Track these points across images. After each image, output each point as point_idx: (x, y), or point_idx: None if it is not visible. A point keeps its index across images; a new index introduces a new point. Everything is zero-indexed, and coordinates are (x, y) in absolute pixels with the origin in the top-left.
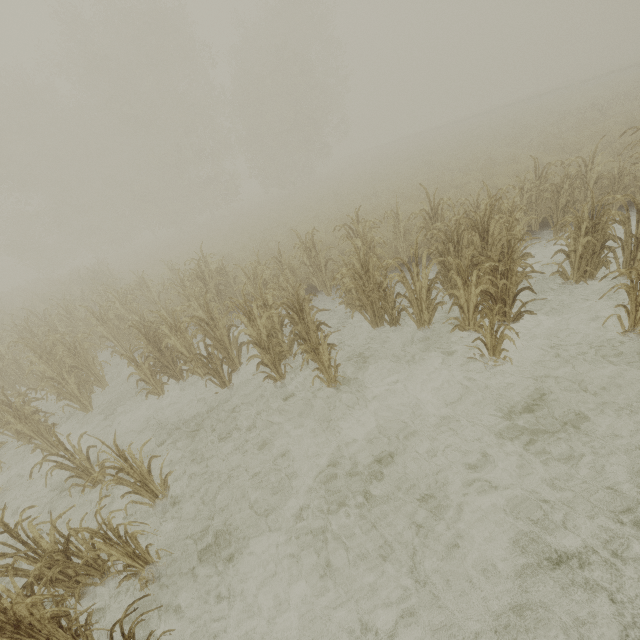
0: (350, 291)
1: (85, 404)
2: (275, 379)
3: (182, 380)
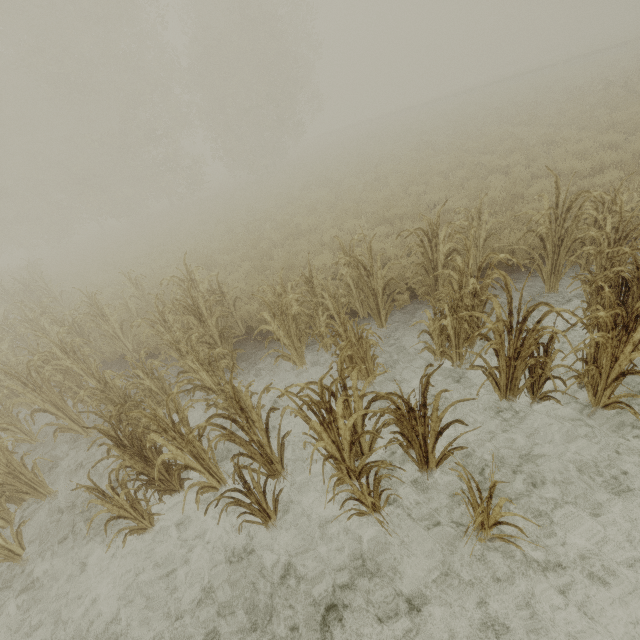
0: (448, 337)
1: (9, 554)
2: (365, 513)
3: (181, 491)
